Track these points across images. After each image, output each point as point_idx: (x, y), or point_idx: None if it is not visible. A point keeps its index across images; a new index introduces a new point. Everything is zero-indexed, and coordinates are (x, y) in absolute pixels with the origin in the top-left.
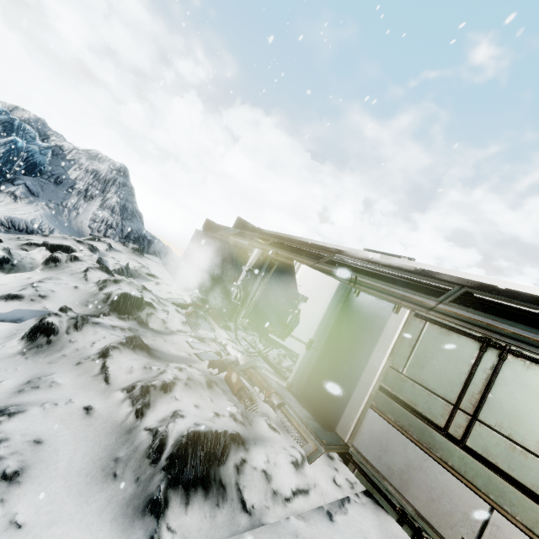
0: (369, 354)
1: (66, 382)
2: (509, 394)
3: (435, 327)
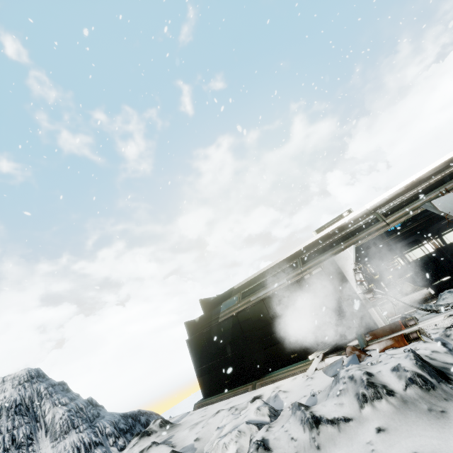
0: None
1: None
2: None
3: None
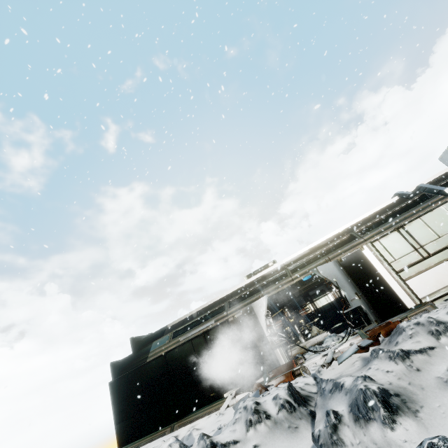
0: (376, 271)
1: (444, 365)
2: (417, 234)
3: (382, 239)
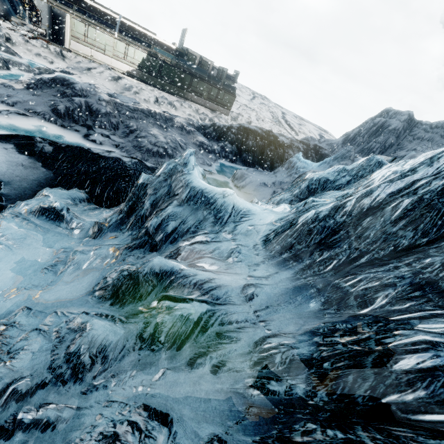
0: (65, 27)
1: (33, 49)
2: (90, 33)
3: (77, 20)
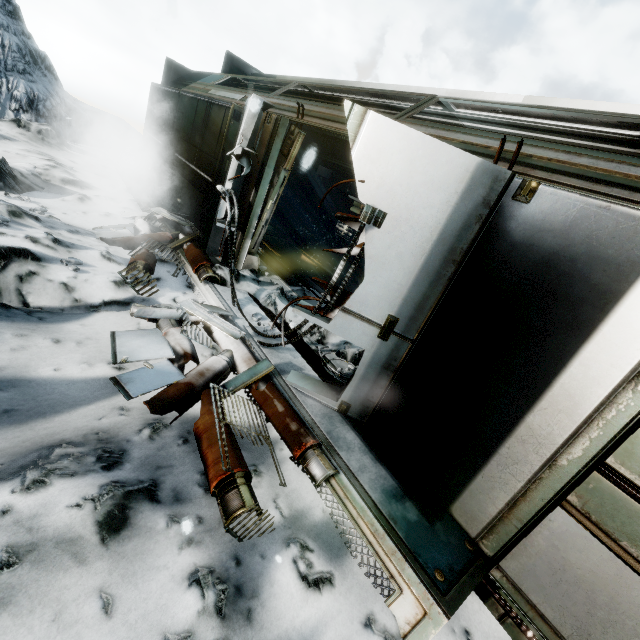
0: (558, 364)
1: None
2: None
3: None
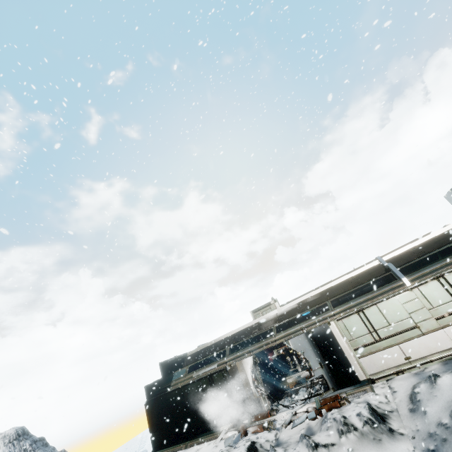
0: (338, 345)
1: None
2: (373, 318)
3: (344, 319)
